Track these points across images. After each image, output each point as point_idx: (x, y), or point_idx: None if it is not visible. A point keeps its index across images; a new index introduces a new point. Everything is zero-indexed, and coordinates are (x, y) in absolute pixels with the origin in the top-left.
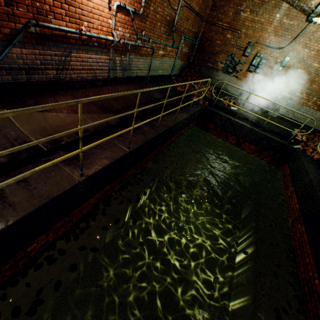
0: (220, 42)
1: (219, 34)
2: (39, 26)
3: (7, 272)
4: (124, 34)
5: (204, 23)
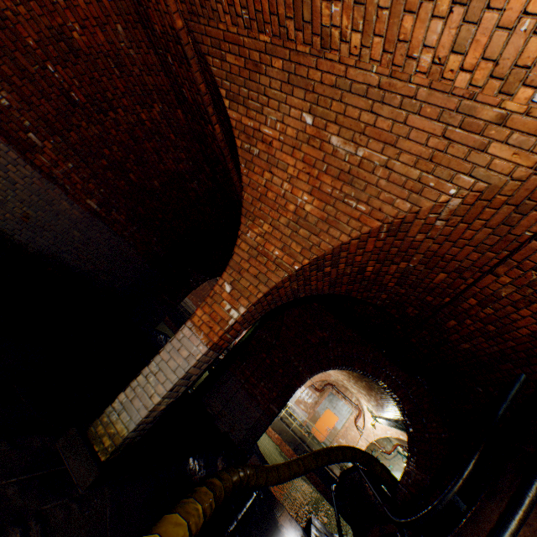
0: None
1: None
2: None
3: None
4: None
5: None
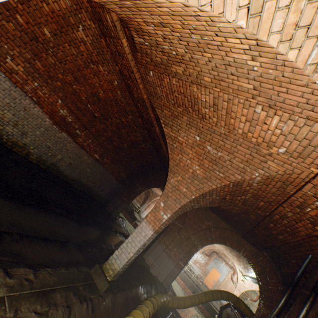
0: None
1: None
2: None
3: None
4: None
5: None
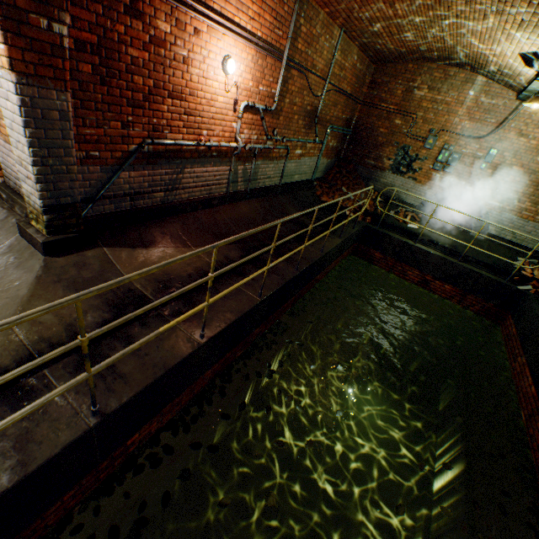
0: (385, 130)
1: (383, 119)
2: (154, 144)
3: (102, 473)
4: (251, 137)
5: (360, 105)
